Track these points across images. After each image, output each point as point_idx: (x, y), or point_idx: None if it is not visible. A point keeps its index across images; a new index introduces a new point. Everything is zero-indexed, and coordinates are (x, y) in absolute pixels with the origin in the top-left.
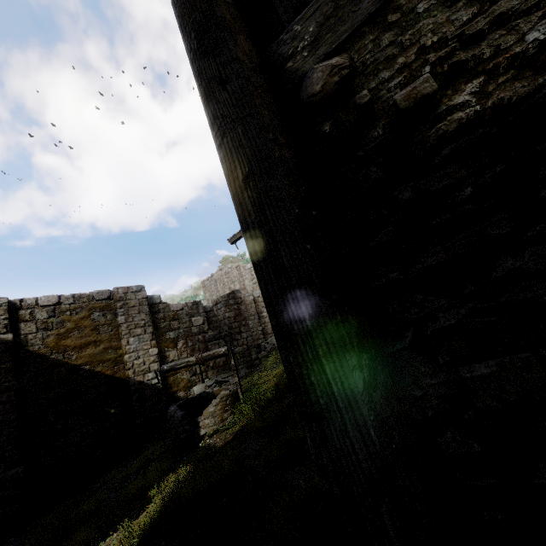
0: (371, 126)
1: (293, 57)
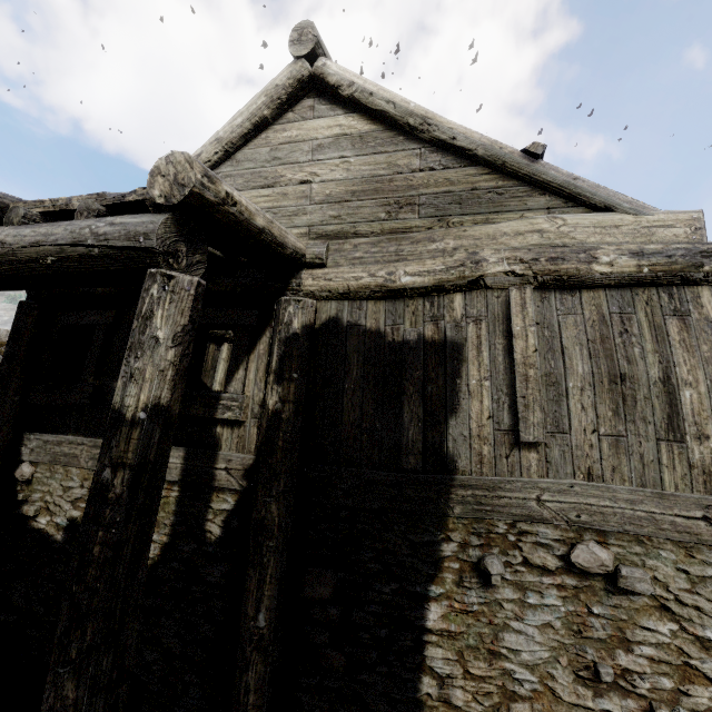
0: (25, 504)
1: (26, 447)
